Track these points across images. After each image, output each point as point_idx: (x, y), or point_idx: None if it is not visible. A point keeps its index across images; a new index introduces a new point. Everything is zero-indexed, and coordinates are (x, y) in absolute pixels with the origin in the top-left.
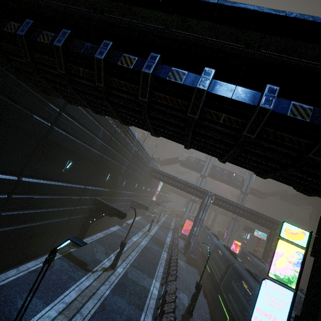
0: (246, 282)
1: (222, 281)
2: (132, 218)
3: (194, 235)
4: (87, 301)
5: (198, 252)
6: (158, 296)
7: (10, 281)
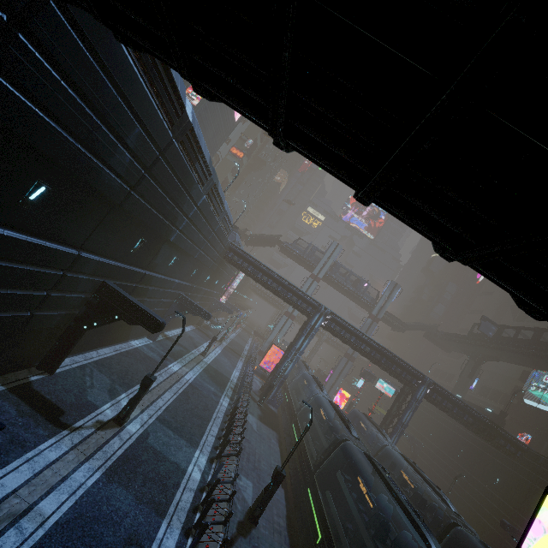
0: (359, 472)
1: (320, 465)
2: (177, 327)
3: (281, 374)
4: (42, 497)
5: (283, 402)
6: (201, 484)
7: None
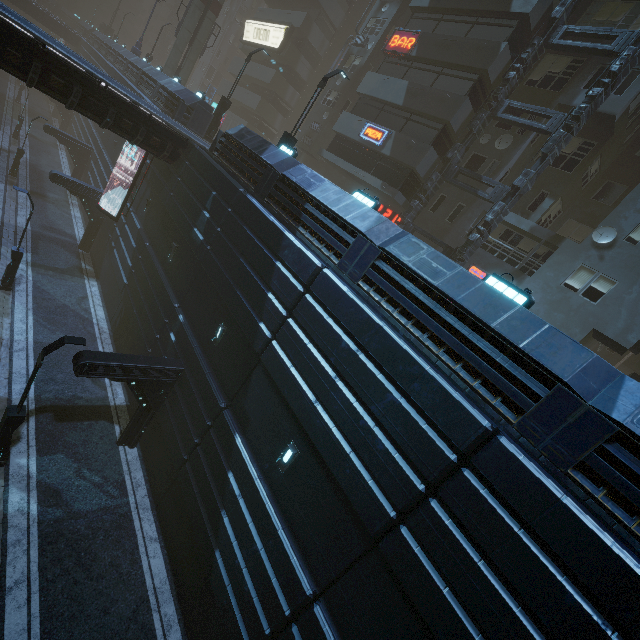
0: None
1: None
2: None
3: None
4: None
5: None
6: None
7: (97, 346)
